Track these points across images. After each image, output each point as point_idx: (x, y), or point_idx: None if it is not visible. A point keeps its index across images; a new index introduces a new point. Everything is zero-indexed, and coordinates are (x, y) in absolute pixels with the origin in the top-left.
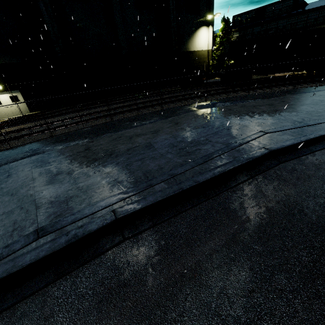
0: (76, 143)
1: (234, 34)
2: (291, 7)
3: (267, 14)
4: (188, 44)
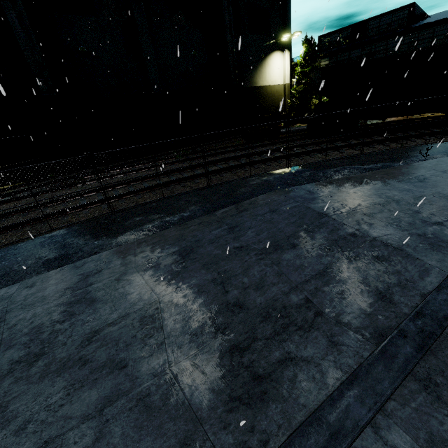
0: (9, 278)
1: (322, 61)
2: (406, 20)
3: (369, 32)
4: (254, 77)
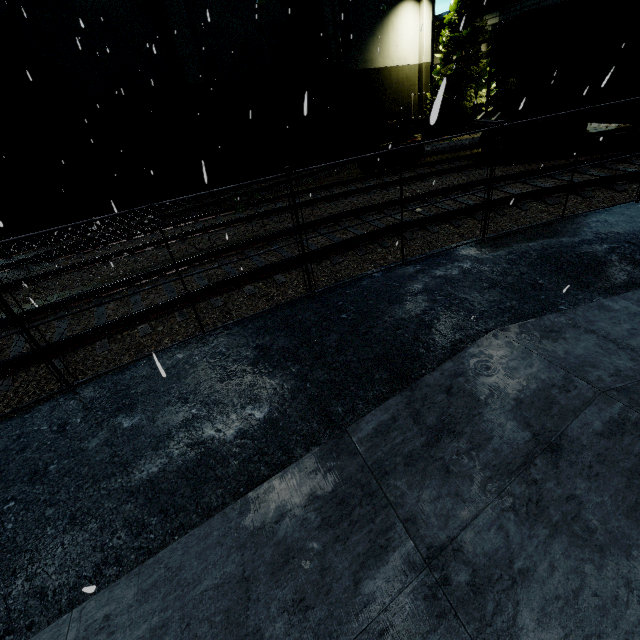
0: None
1: (487, 18)
2: None
3: None
4: (369, 51)
